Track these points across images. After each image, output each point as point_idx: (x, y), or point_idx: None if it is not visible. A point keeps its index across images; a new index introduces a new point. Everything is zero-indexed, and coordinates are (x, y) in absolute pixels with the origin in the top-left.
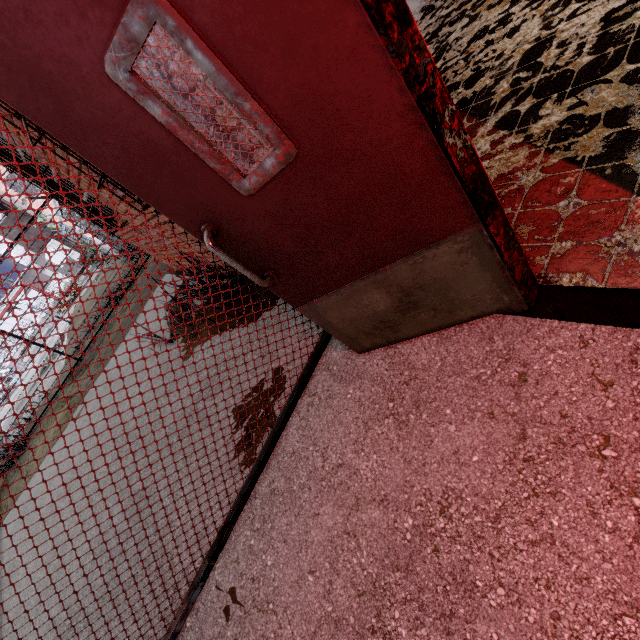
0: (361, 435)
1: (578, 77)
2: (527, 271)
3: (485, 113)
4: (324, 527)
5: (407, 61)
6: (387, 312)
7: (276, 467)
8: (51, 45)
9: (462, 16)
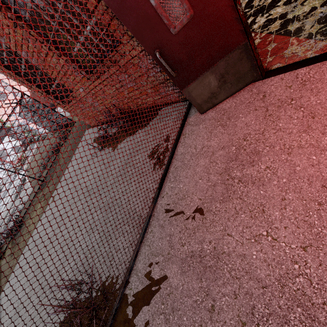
0: (209, 136)
1: (268, 7)
2: (261, 64)
3: None
4: (201, 166)
5: None
6: (214, 88)
7: (175, 161)
8: None
9: None
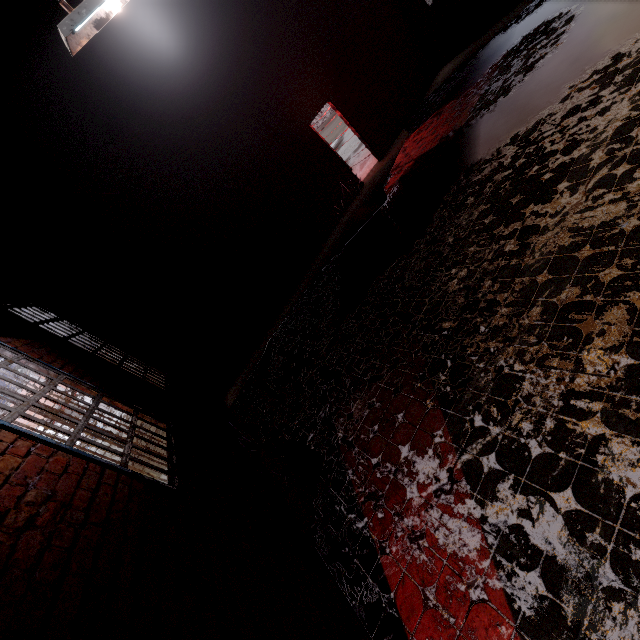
0: None
1: (533, 469)
2: None
3: (458, 438)
4: None
5: None
6: None
7: None
8: None
9: (463, 261)
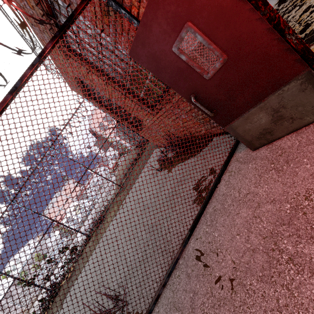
0: (257, 180)
1: None
2: None
3: (313, 40)
4: (242, 217)
5: (268, 15)
6: (266, 123)
7: (215, 201)
8: (160, 47)
9: (295, 7)
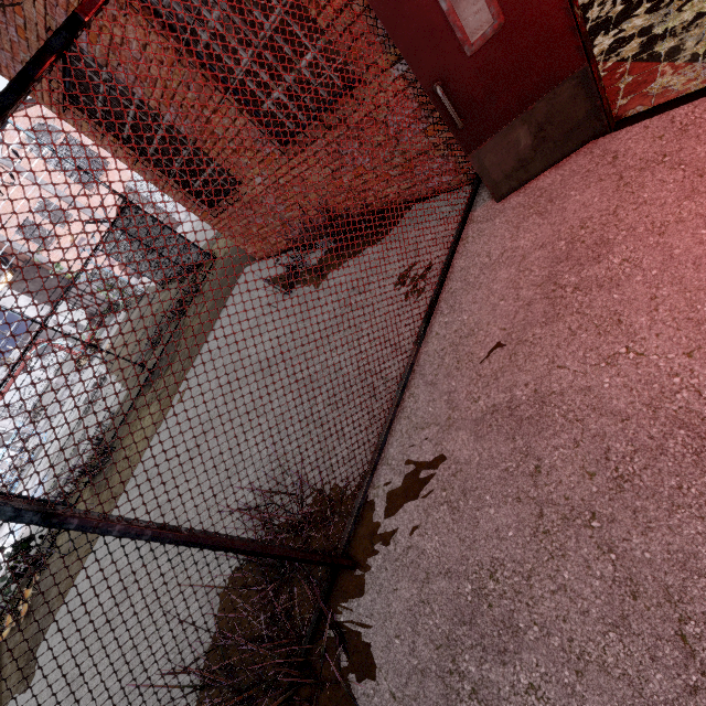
0: (514, 233)
1: (616, 19)
2: (608, 106)
3: None
4: (503, 280)
5: None
6: (525, 150)
7: (450, 282)
8: None
9: None
